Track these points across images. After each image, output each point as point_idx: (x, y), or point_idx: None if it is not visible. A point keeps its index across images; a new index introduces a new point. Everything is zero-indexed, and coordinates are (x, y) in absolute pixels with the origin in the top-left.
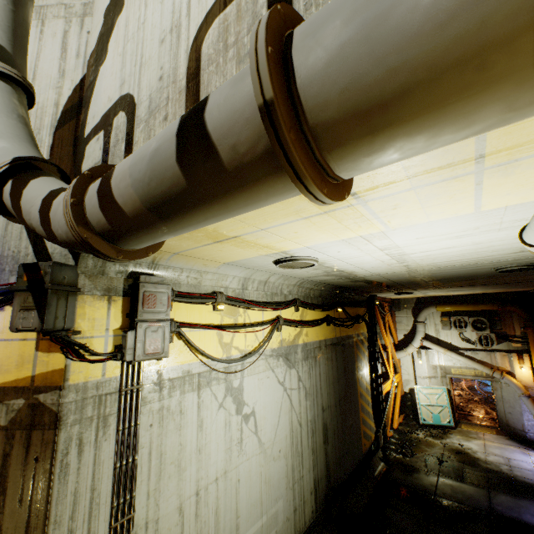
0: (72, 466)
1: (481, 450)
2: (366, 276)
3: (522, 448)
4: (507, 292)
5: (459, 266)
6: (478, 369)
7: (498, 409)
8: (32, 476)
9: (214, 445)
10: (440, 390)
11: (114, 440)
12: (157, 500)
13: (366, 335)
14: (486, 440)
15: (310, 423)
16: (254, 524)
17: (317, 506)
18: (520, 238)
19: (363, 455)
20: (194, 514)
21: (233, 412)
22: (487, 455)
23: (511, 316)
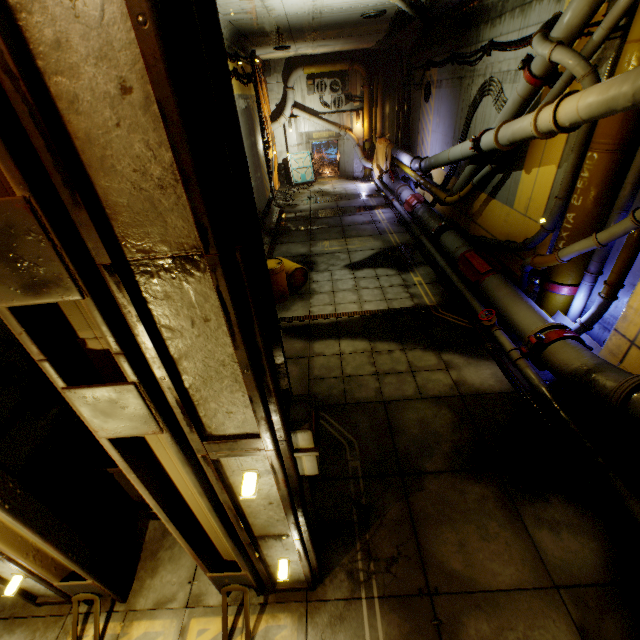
0: None
1: (331, 188)
2: (277, 17)
3: (352, 182)
4: (356, 51)
5: (344, 10)
6: (332, 130)
7: (341, 162)
8: None
9: None
10: (306, 155)
11: None
12: None
13: (255, 100)
14: (334, 183)
15: None
16: None
17: None
18: None
19: (267, 200)
20: None
21: None
22: (335, 190)
23: (356, 77)
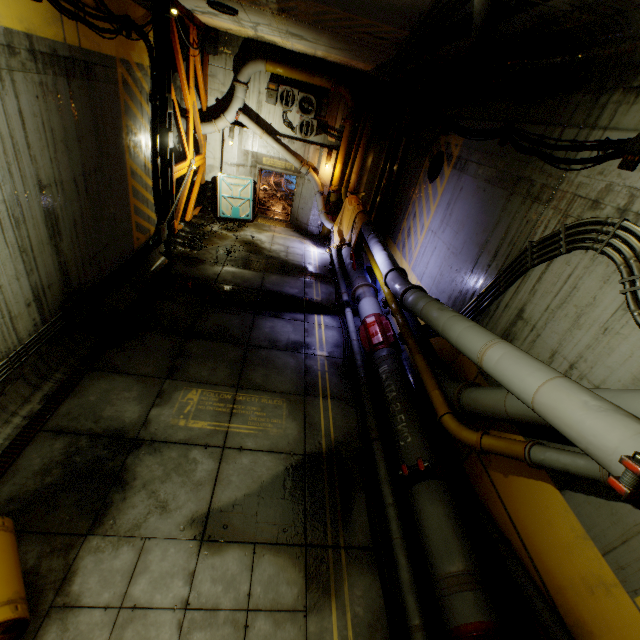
0: None
1: (269, 242)
2: None
3: (302, 239)
4: (348, 68)
5: None
6: (290, 162)
7: (295, 205)
8: None
9: None
10: (247, 183)
11: None
12: None
13: (149, 74)
14: (276, 232)
15: (7, 207)
16: None
17: (46, 318)
18: None
19: (135, 251)
20: None
21: None
22: (273, 246)
23: (339, 103)
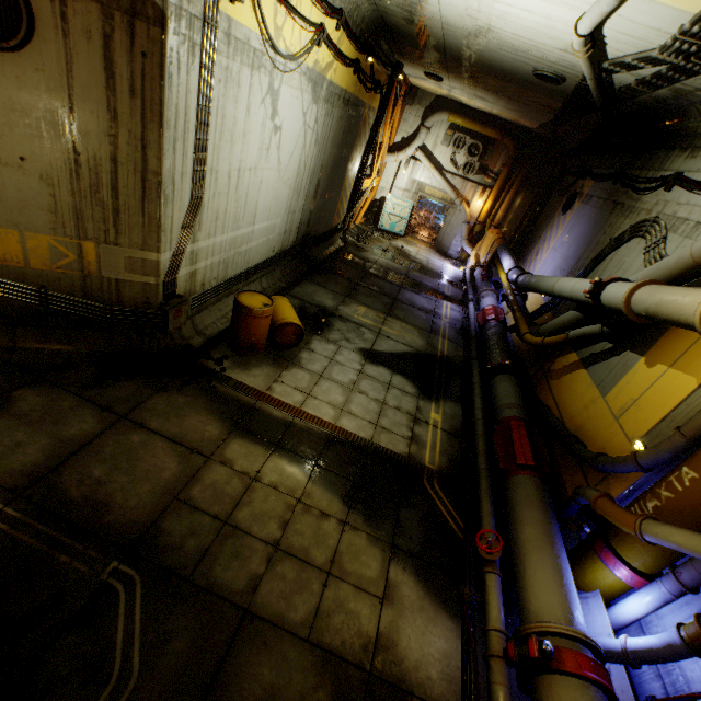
0: (174, 80)
1: (415, 253)
2: (430, 19)
3: (441, 258)
4: (516, 125)
5: (514, 49)
6: (448, 193)
7: (441, 231)
8: (141, 72)
9: (253, 139)
10: (408, 205)
11: (198, 77)
12: (218, 156)
13: (375, 115)
14: (421, 249)
15: (311, 172)
16: (263, 222)
17: (297, 241)
18: (576, 23)
19: (332, 228)
20: (236, 186)
21: (269, 116)
22: (417, 256)
23: (502, 152)
